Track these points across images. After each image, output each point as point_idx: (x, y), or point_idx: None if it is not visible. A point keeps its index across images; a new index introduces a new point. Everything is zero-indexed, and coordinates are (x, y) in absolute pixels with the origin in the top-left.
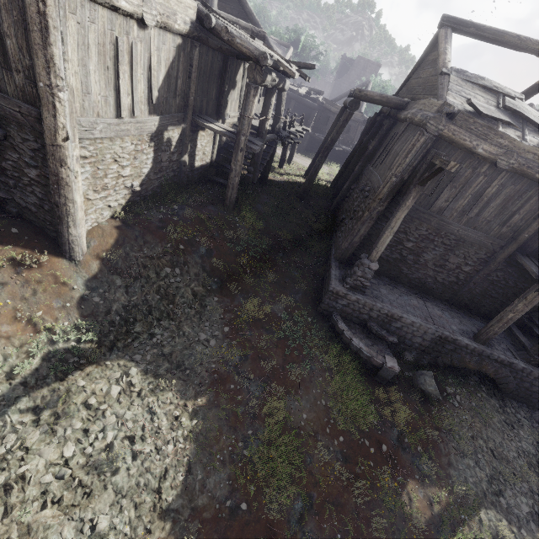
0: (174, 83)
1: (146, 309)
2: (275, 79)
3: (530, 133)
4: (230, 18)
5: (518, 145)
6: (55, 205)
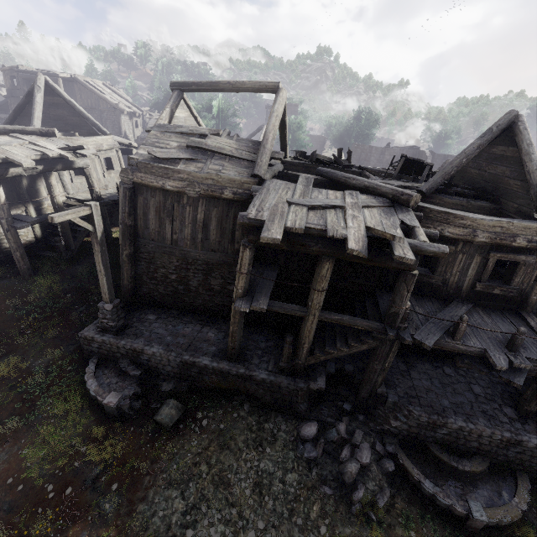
0: None
1: None
2: (36, 167)
3: (215, 161)
4: (16, 129)
5: (195, 175)
6: None
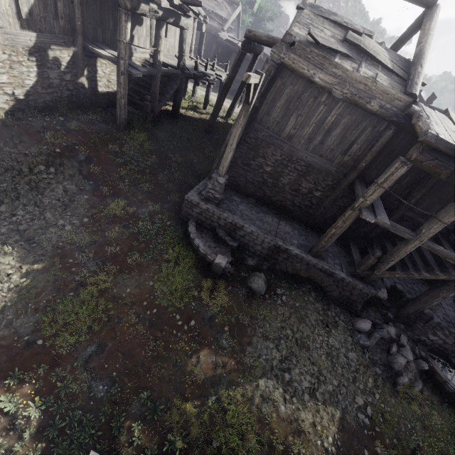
0: (53, 5)
1: (15, 195)
2: (157, 11)
3: (368, 66)
4: None
5: (350, 75)
6: None
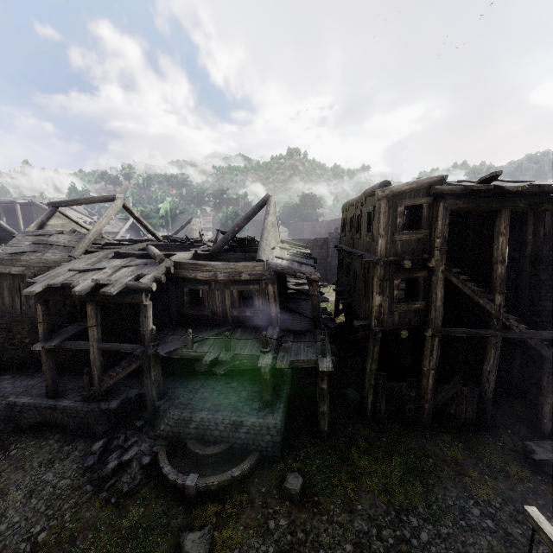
0: None
1: None
2: None
3: (50, 251)
4: None
5: (32, 262)
6: None
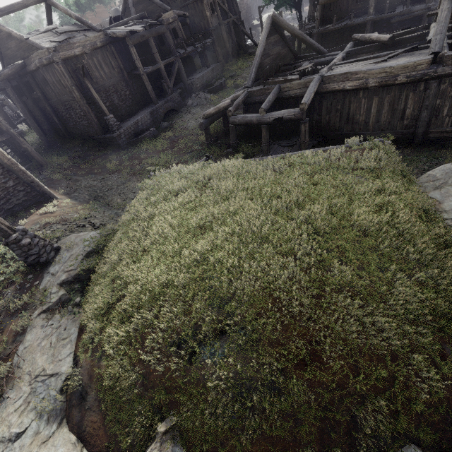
0: None
1: (94, 192)
2: None
3: (78, 35)
4: None
5: (82, 42)
6: (32, 183)
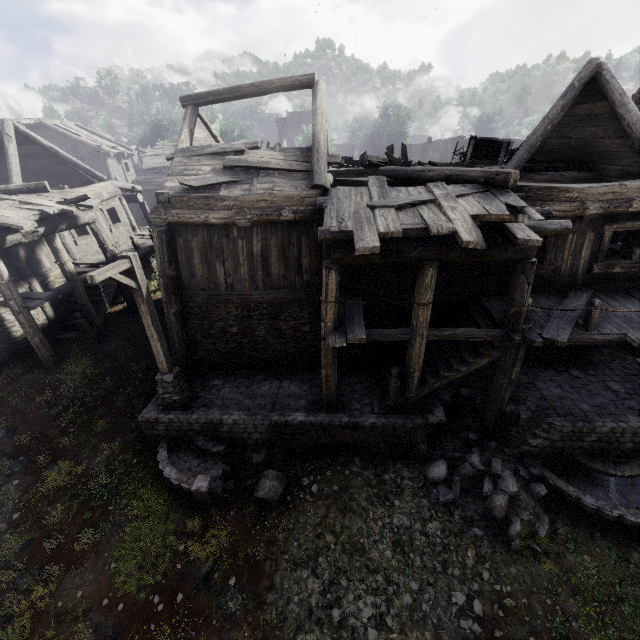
0: None
1: None
2: (36, 230)
3: (262, 180)
4: None
5: (244, 200)
6: None
